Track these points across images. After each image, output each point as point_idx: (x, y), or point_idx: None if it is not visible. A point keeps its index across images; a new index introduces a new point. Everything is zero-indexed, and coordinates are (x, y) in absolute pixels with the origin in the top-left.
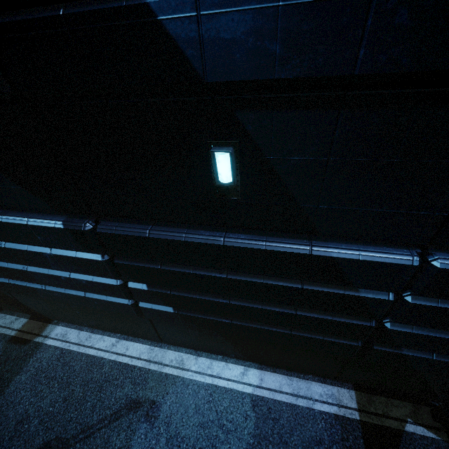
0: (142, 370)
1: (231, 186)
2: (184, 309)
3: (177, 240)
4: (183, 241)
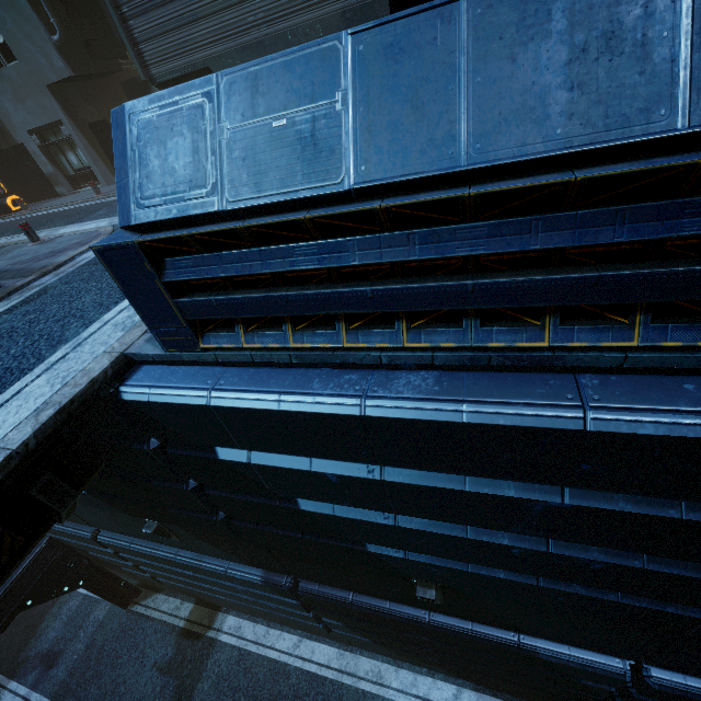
0: (335, 683)
1: (435, 602)
2: (384, 643)
3: (381, 615)
4: (387, 617)
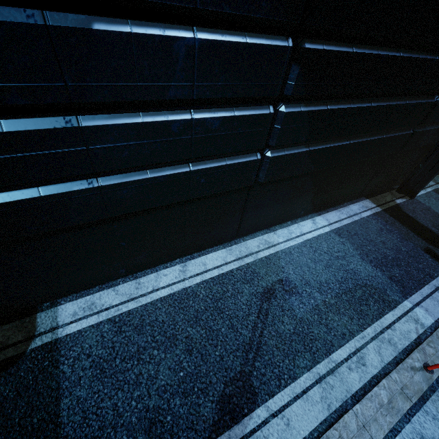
0: (242, 268)
1: None
2: (322, 137)
3: None
4: None
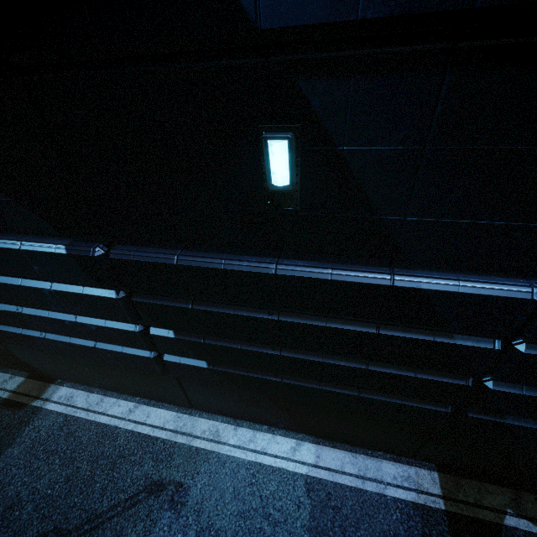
0: (167, 442)
1: (289, 190)
2: (221, 363)
3: (214, 268)
4: (222, 270)
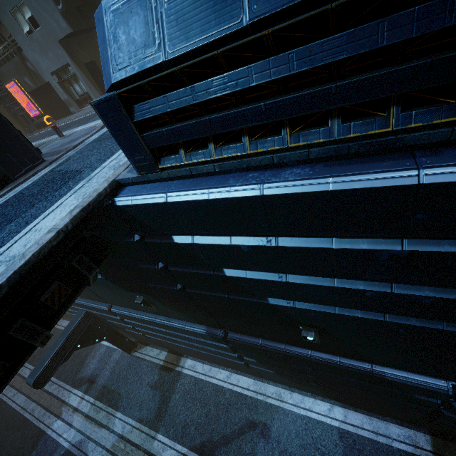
0: (252, 398)
1: (314, 342)
2: (282, 373)
3: (280, 352)
4: (283, 353)
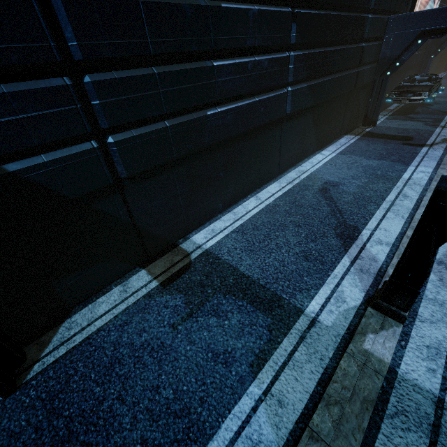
0: (295, 186)
1: None
2: (313, 75)
3: None
4: None
